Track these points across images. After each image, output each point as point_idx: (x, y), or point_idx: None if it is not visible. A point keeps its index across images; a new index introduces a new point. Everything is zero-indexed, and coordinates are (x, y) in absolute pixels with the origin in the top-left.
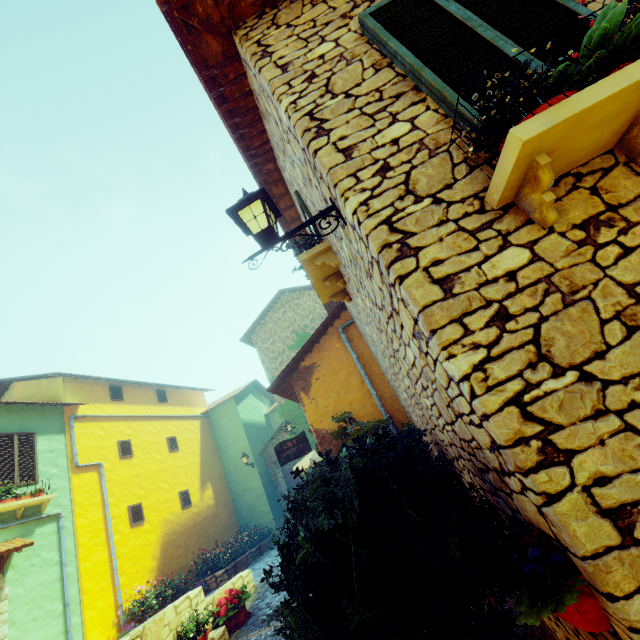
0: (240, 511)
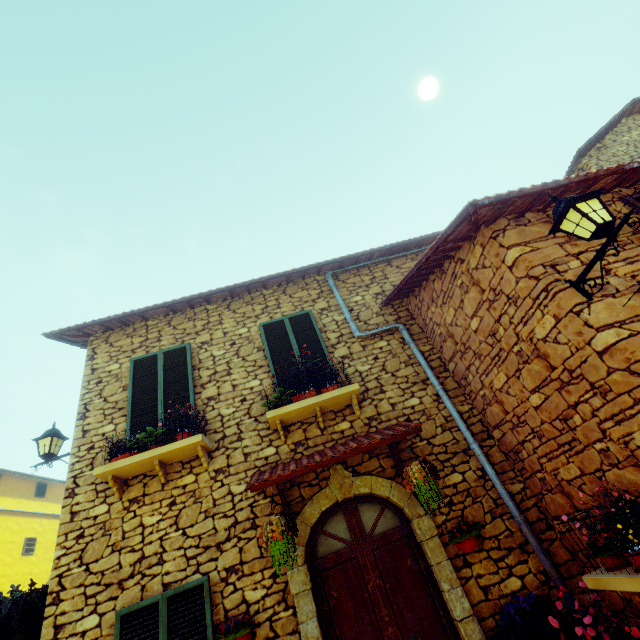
0: None
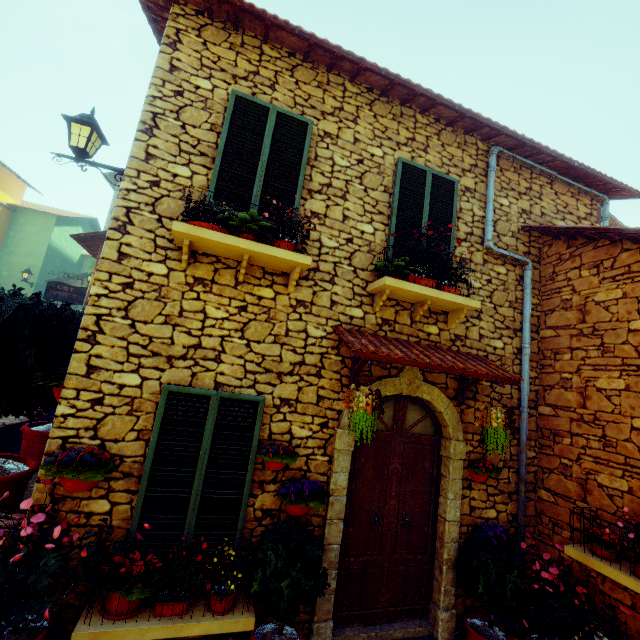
0: None
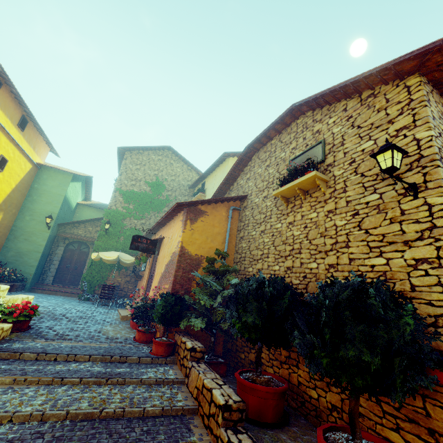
0: (8, 250)
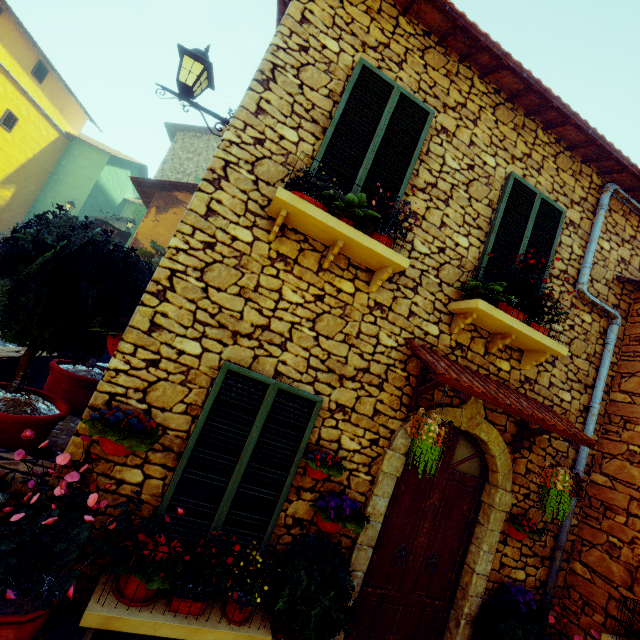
0: None
